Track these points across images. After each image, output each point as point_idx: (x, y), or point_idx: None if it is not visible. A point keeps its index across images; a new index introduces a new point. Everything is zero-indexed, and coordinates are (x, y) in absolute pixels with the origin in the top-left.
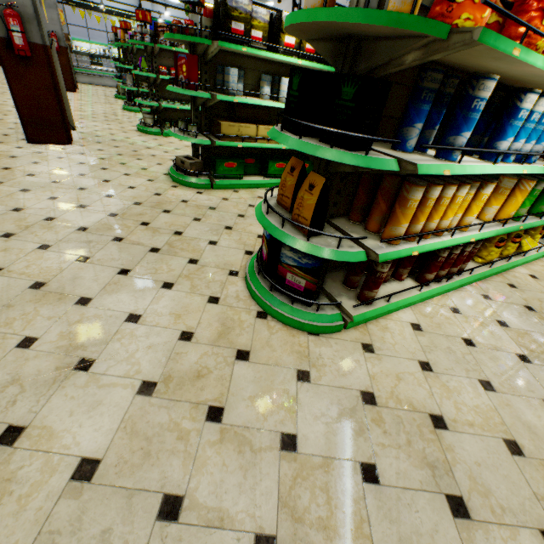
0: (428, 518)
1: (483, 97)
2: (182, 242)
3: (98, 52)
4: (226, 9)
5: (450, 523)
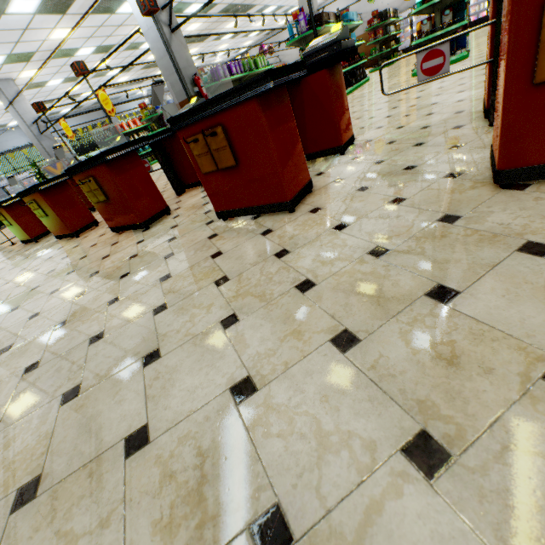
0: None
1: None
2: None
3: None
4: (387, 12)
5: None
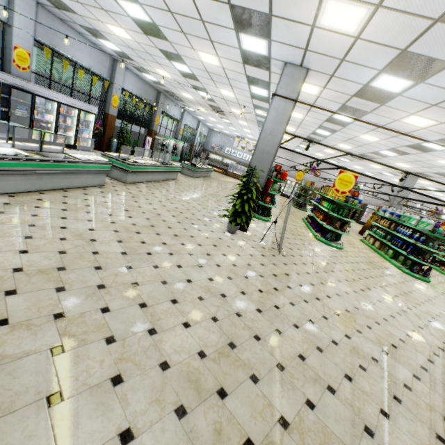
0: None
1: None
2: None
3: (165, 142)
4: None
5: None
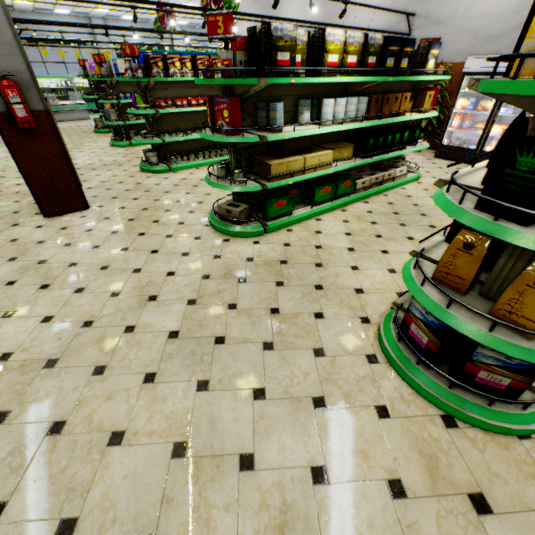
0: None
1: None
2: (287, 324)
3: (59, 85)
4: (271, 41)
5: None
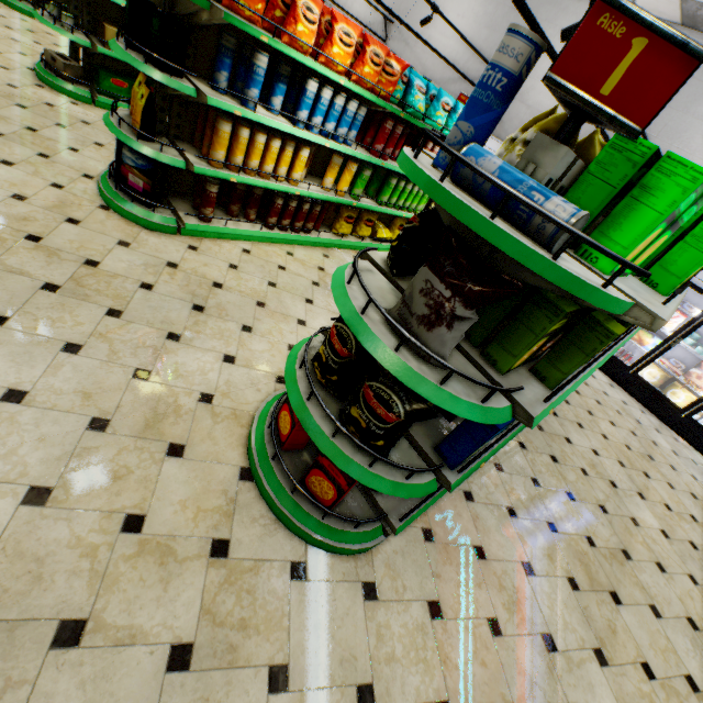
0: (175, 306)
1: (260, 66)
2: (35, 138)
3: None
4: None
5: (188, 311)
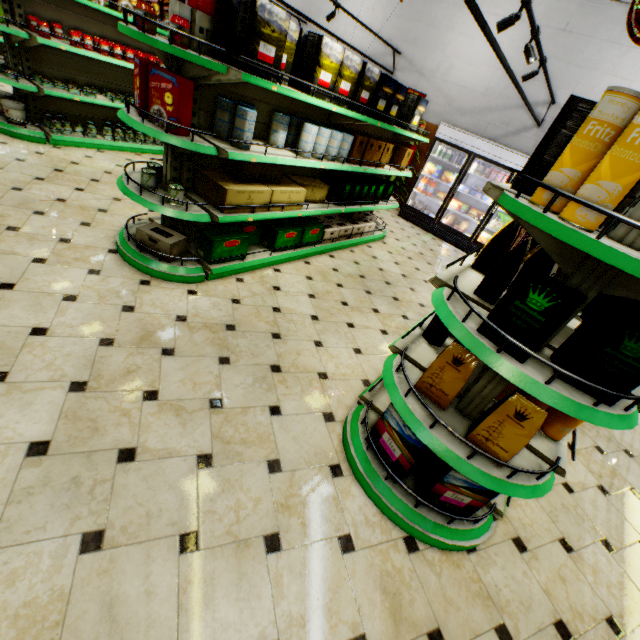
0: None
1: None
2: (234, 425)
3: None
4: (254, 21)
5: None
